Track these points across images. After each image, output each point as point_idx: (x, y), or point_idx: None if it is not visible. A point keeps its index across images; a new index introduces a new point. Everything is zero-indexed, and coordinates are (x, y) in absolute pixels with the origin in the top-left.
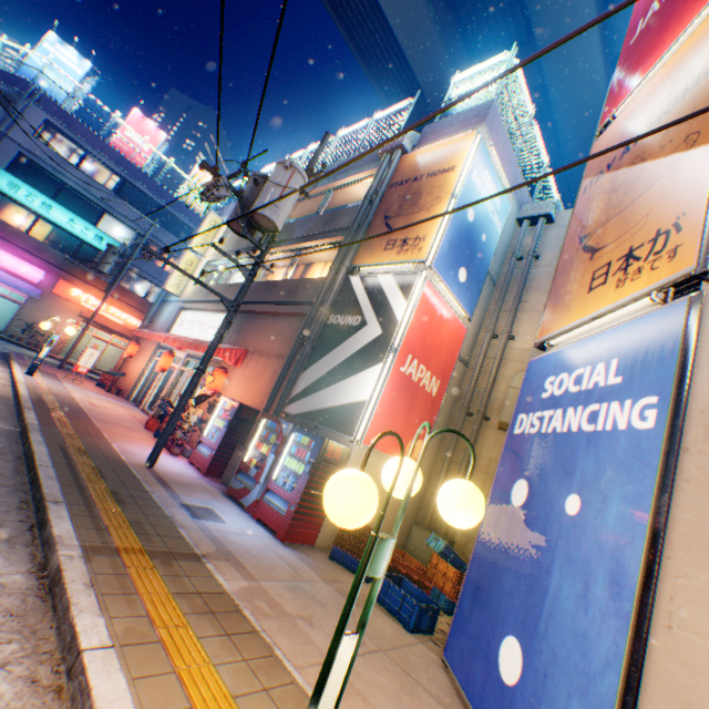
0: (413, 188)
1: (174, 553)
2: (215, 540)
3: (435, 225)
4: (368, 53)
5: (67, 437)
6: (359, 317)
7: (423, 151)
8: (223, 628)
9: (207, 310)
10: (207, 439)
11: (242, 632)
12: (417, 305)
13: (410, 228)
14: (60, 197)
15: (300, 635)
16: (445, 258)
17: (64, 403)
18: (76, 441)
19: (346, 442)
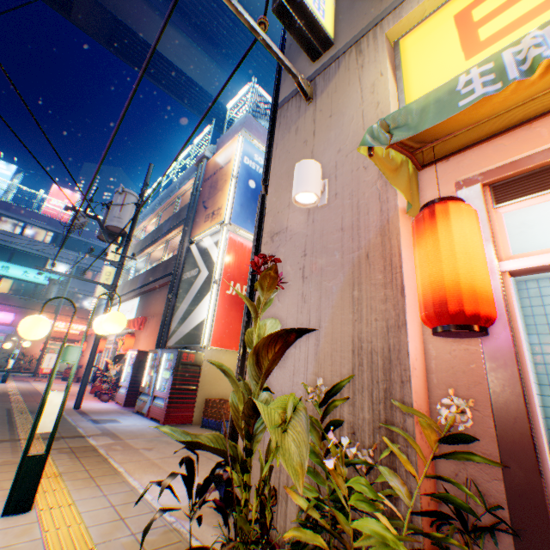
0: (214, 179)
1: (64, 436)
2: (104, 429)
3: (226, 197)
4: (194, 103)
5: (15, 404)
6: (197, 269)
7: (217, 155)
8: (76, 456)
9: (124, 301)
10: (123, 382)
11: (89, 455)
12: (226, 249)
13: (215, 204)
14: (14, 259)
15: (136, 453)
16: (241, 215)
17: (25, 391)
18: (22, 405)
19: (201, 350)
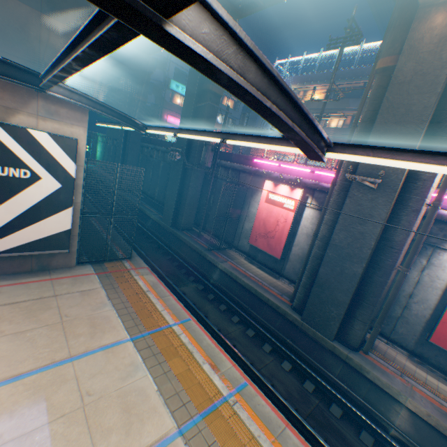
0: None
1: None
2: None
3: None
4: None
5: None
6: None
7: None
8: None
9: None
10: None
11: None
12: None
13: None
14: None
15: None
16: None
17: None
18: None
19: None
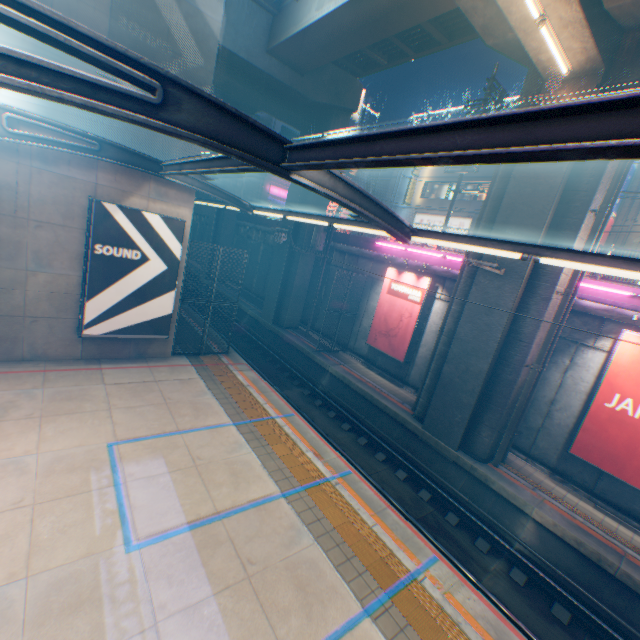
0: None
1: None
2: None
3: None
4: None
5: None
6: None
7: None
8: None
9: (442, 215)
10: None
11: None
12: None
13: None
14: None
15: None
16: None
17: None
18: None
19: None
